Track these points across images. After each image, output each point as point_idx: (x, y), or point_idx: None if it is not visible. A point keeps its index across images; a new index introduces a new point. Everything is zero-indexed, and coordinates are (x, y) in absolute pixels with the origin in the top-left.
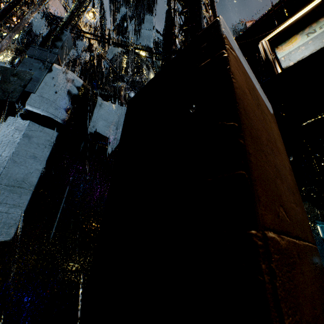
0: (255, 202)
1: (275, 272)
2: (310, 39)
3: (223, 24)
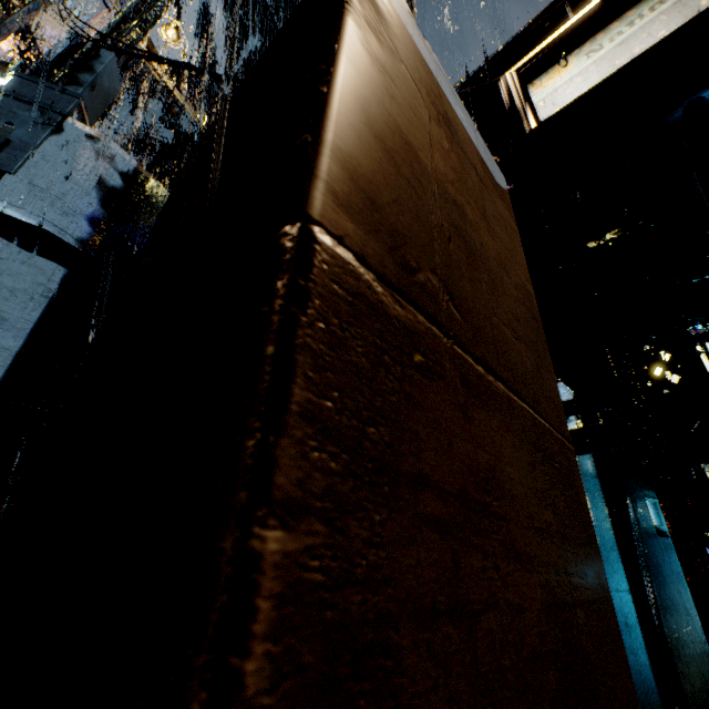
0: (308, 178)
1: (308, 298)
2: (592, 62)
3: None
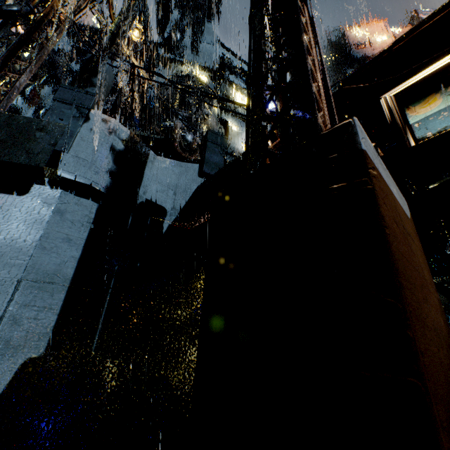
0: (438, 431)
1: None
2: None
3: (360, 131)
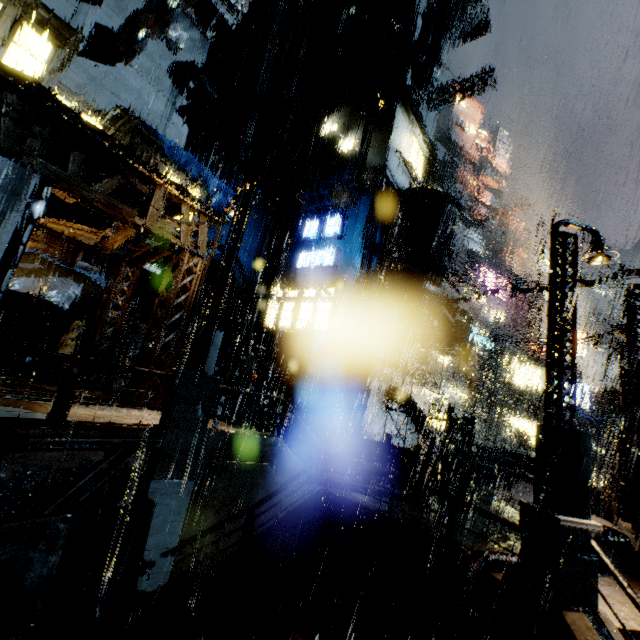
0: None
1: None
2: None
3: None
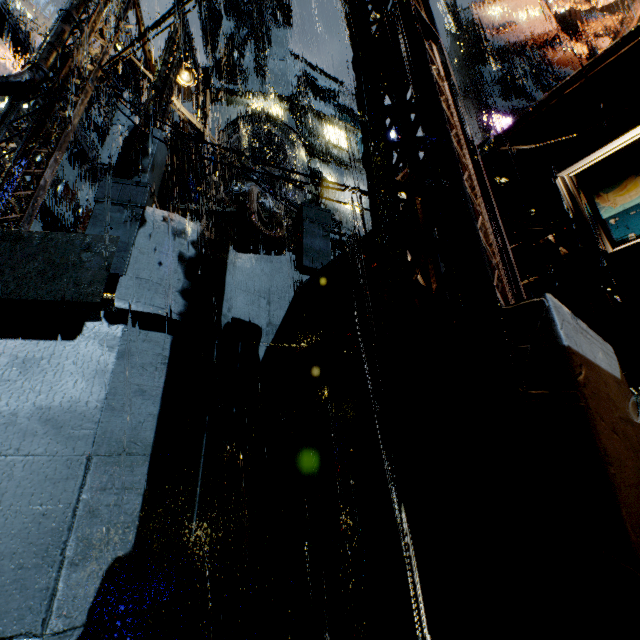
0: None
1: None
2: None
3: (557, 315)
